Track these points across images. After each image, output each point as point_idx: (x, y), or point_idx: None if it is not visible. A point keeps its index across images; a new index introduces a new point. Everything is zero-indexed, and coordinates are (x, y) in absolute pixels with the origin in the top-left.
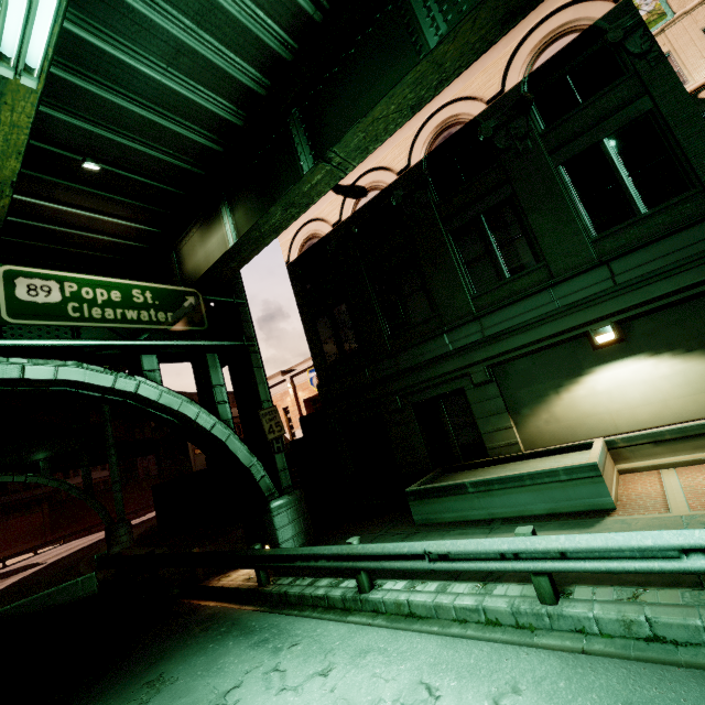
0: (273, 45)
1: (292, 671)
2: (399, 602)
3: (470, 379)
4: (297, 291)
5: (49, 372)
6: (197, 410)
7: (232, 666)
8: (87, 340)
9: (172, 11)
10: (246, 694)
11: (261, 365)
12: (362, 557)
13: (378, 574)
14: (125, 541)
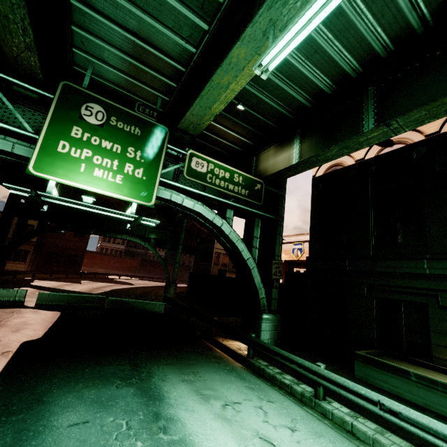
0: (377, 48)
1: (271, 415)
2: (344, 419)
3: (437, 300)
4: (314, 195)
5: (191, 205)
6: (243, 247)
7: (235, 391)
8: (209, 194)
9: (324, 30)
10: (245, 410)
11: (281, 234)
12: (325, 378)
13: (327, 393)
14: (172, 293)
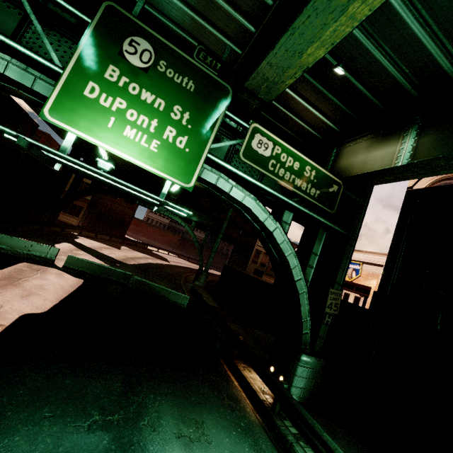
0: None
1: None
2: None
3: None
4: (405, 214)
5: (240, 196)
6: (296, 263)
7: None
8: (267, 187)
9: None
10: None
11: (349, 256)
12: None
13: None
14: (201, 282)
